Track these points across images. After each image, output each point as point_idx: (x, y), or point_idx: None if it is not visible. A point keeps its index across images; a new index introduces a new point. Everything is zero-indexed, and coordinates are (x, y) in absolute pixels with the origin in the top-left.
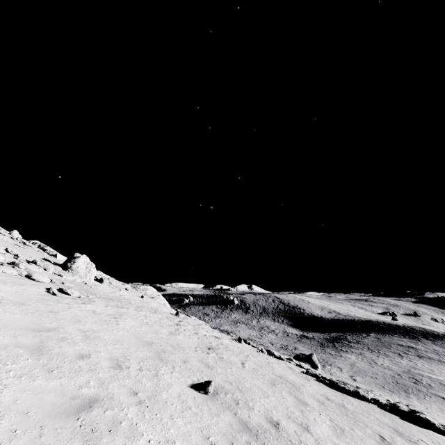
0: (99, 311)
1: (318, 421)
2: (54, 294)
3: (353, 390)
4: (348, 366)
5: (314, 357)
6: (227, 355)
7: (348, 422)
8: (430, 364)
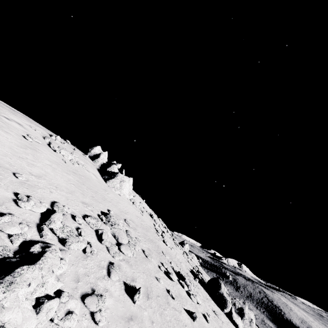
0: (207, 279)
1: None
2: (198, 269)
3: None
4: None
5: None
6: None
7: None
8: None
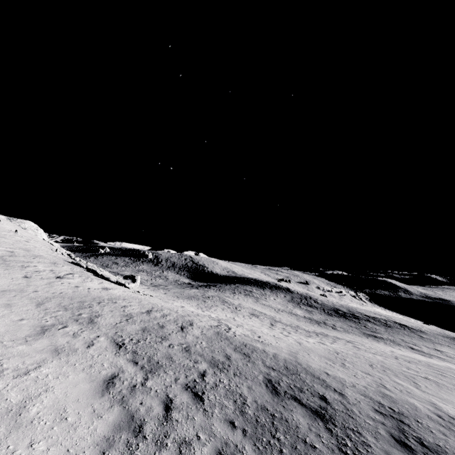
0: None
1: (1, 248)
2: None
3: (77, 262)
4: (177, 291)
5: (138, 276)
6: (5, 240)
7: (25, 254)
8: (244, 297)
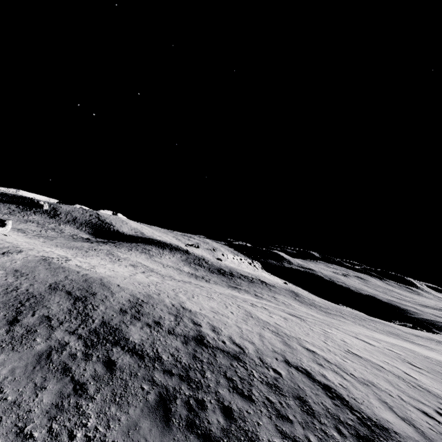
0: None
1: None
2: None
3: None
4: (62, 242)
5: (9, 221)
6: None
7: None
8: (138, 254)
